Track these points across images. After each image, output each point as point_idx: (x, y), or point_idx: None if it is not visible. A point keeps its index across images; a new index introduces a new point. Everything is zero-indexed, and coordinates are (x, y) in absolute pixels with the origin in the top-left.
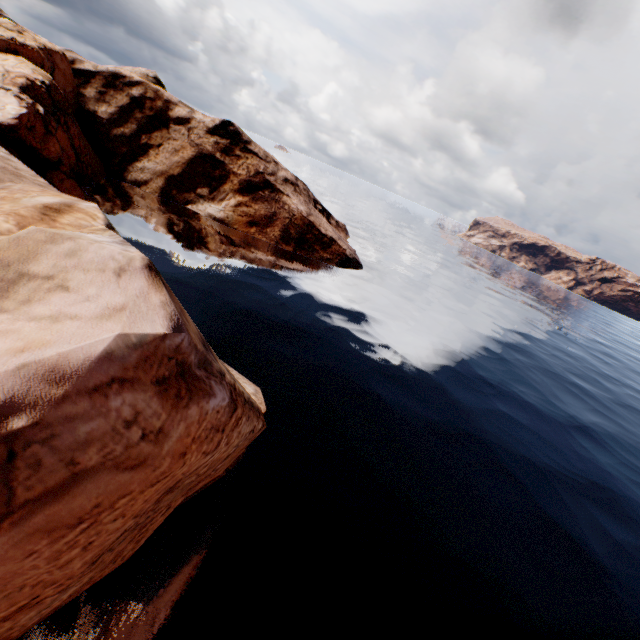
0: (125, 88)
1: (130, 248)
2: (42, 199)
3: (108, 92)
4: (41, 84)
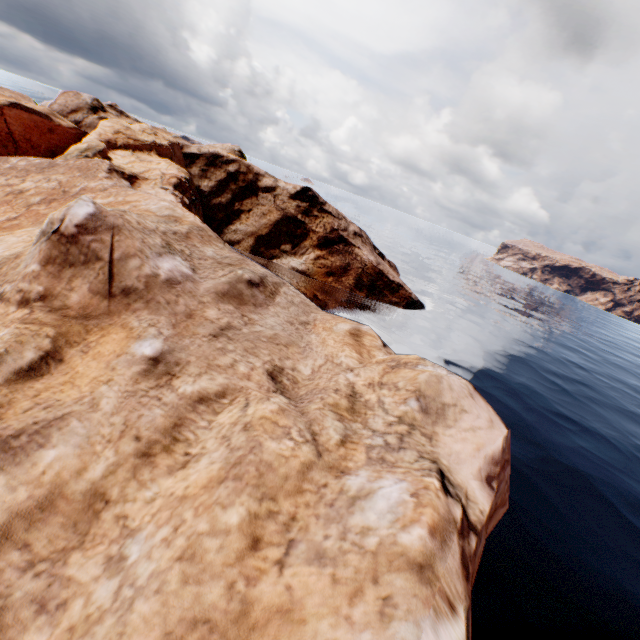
0: (223, 166)
1: (456, 376)
2: (341, 326)
3: (209, 169)
4: (185, 180)
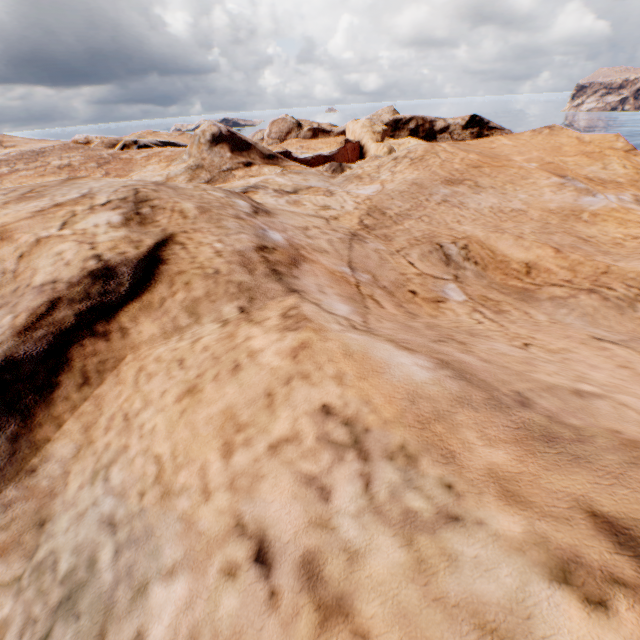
0: (404, 127)
1: None
2: None
3: (394, 134)
4: None
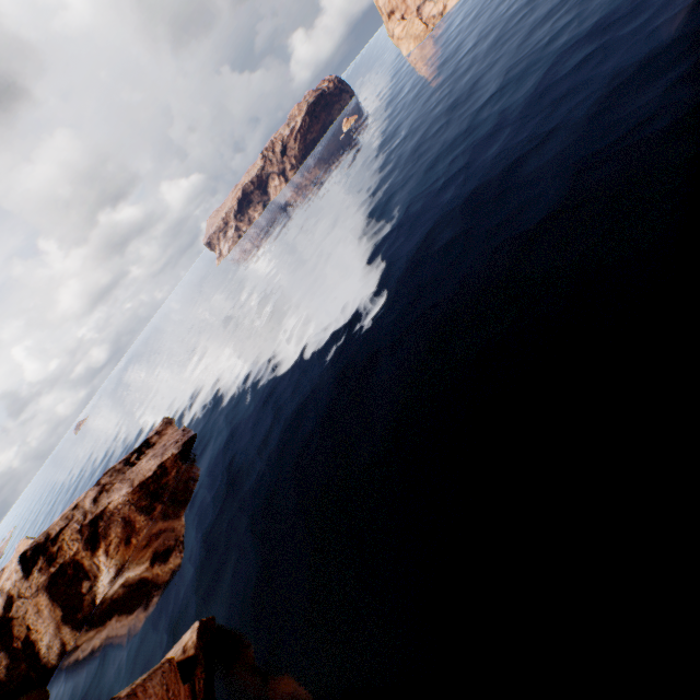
0: None
1: None
2: None
3: None
4: None
